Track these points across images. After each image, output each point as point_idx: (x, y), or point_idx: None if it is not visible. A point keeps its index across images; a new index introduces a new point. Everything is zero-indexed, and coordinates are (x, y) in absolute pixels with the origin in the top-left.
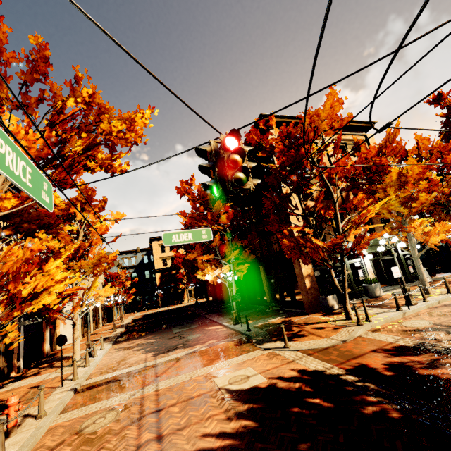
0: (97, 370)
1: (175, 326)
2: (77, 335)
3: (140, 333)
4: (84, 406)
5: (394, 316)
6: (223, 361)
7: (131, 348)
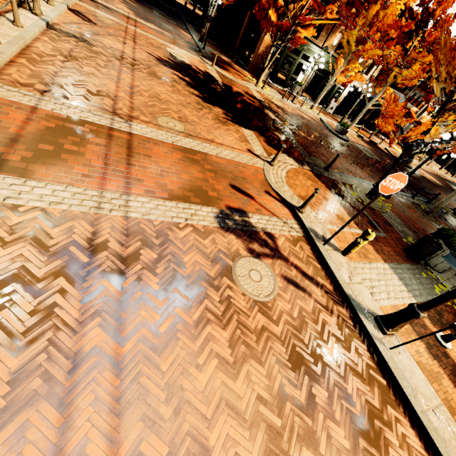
0: None
1: (157, 10)
2: None
3: None
4: (92, 7)
5: (275, 96)
6: (176, 47)
7: None
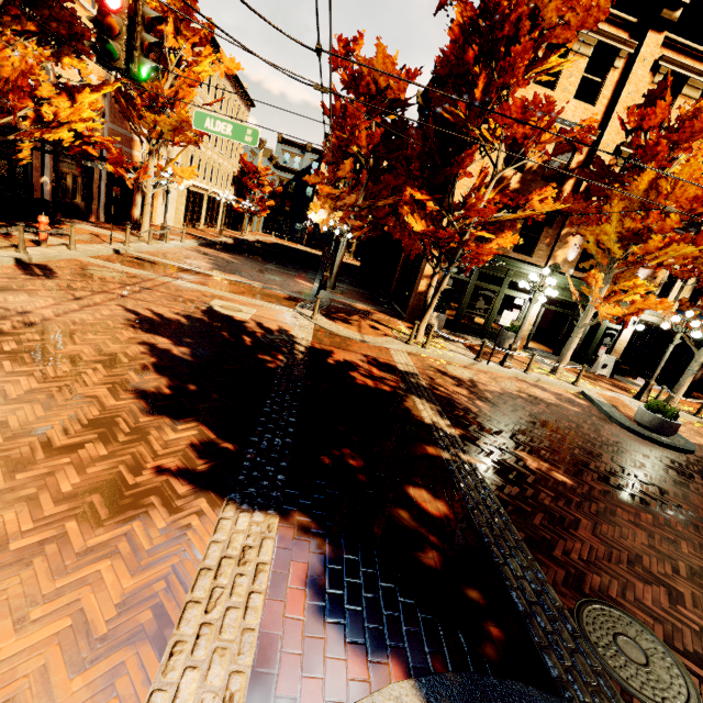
0: (155, 252)
1: (277, 264)
2: (147, 208)
3: (238, 252)
4: (109, 262)
5: (456, 359)
6: (249, 298)
7: (207, 255)
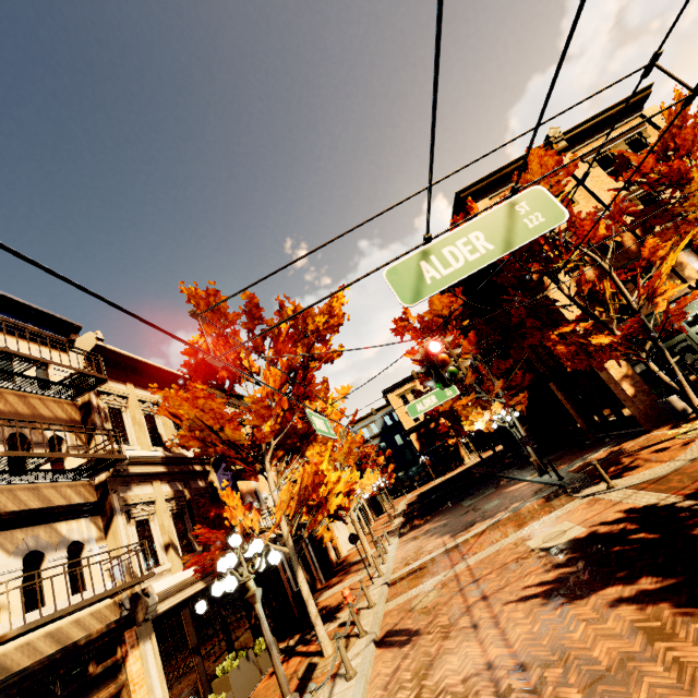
0: (397, 564)
1: (464, 498)
2: (360, 533)
3: (424, 518)
4: (403, 593)
5: None
6: (533, 522)
7: (422, 536)
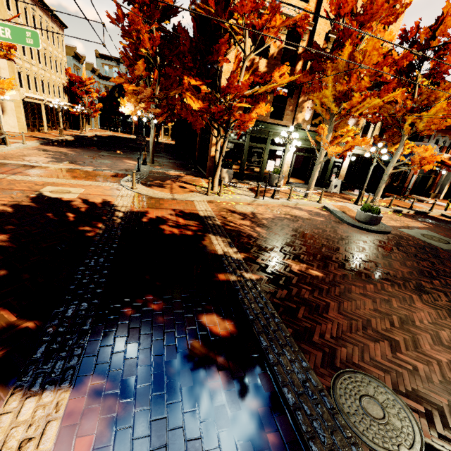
0: None
1: (110, 151)
2: None
3: (76, 145)
4: None
5: (242, 199)
6: (80, 180)
7: (47, 151)
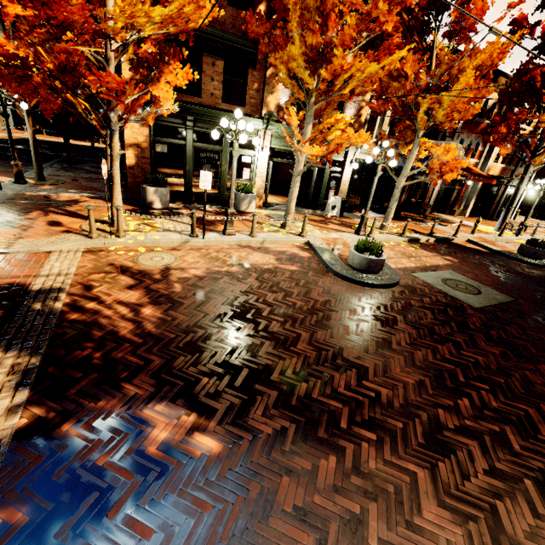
0: None
1: None
2: None
3: None
4: None
5: (161, 241)
6: None
7: None
